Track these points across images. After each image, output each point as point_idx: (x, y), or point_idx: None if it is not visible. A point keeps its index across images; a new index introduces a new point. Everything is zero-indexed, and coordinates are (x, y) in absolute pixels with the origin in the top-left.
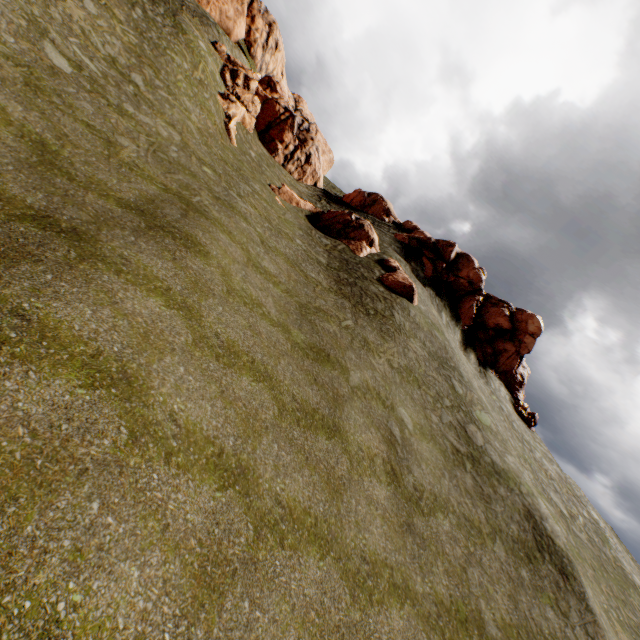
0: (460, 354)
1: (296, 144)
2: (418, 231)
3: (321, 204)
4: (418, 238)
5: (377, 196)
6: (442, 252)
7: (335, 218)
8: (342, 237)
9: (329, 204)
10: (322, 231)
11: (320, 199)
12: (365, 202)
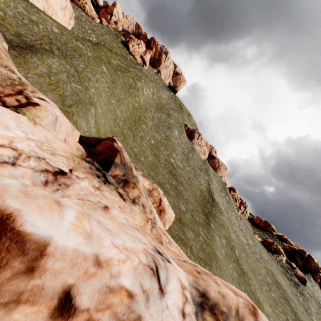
0: (320, 299)
1: (243, 209)
2: (288, 241)
3: (255, 230)
4: (292, 248)
5: (268, 223)
6: (301, 254)
7: (269, 245)
8: (274, 253)
9: (255, 228)
10: (268, 251)
11: (253, 227)
12: (264, 225)
